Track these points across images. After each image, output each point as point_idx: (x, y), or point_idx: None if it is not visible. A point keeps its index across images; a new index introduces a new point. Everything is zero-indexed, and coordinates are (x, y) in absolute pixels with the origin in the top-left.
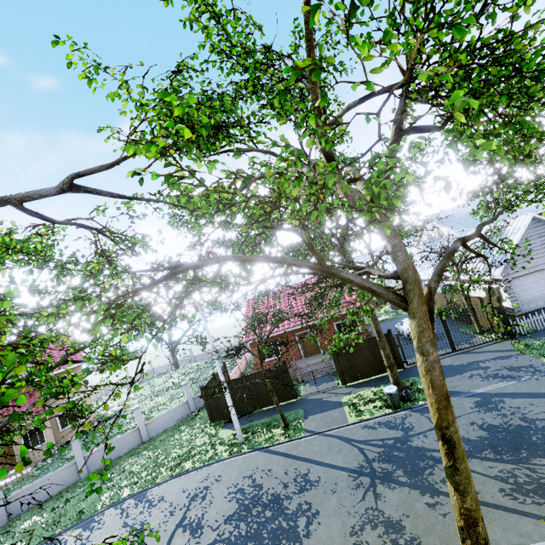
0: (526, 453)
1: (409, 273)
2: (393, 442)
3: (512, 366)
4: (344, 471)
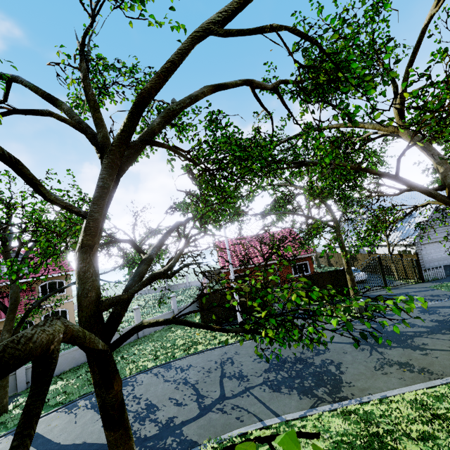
0: None
1: None
2: (372, 329)
3: (432, 294)
4: (345, 344)
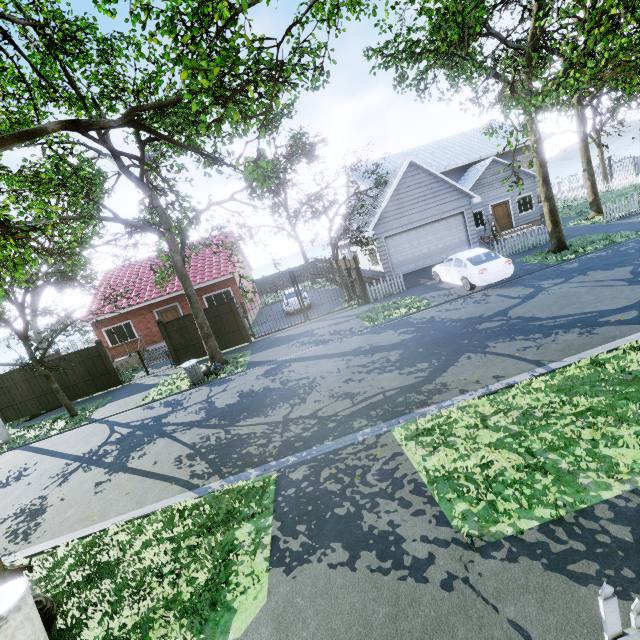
0: (244, 415)
1: None
2: (150, 420)
3: (336, 331)
4: (67, 459)
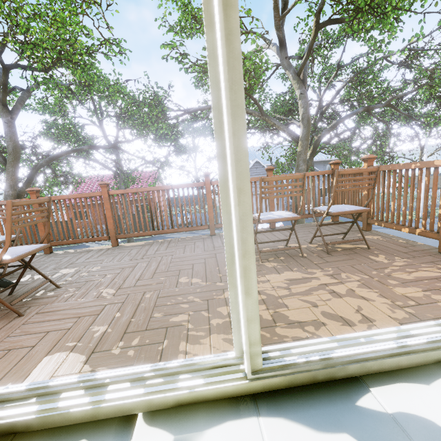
0: None
1: (8, 149)
2: None
3: None
4: None
